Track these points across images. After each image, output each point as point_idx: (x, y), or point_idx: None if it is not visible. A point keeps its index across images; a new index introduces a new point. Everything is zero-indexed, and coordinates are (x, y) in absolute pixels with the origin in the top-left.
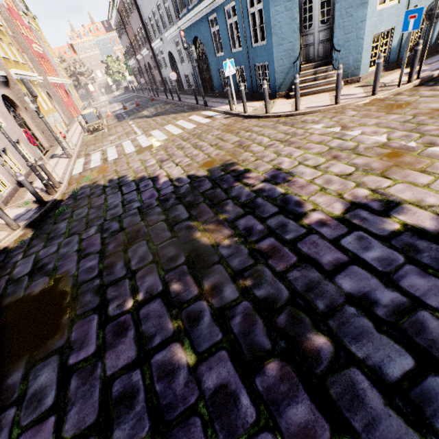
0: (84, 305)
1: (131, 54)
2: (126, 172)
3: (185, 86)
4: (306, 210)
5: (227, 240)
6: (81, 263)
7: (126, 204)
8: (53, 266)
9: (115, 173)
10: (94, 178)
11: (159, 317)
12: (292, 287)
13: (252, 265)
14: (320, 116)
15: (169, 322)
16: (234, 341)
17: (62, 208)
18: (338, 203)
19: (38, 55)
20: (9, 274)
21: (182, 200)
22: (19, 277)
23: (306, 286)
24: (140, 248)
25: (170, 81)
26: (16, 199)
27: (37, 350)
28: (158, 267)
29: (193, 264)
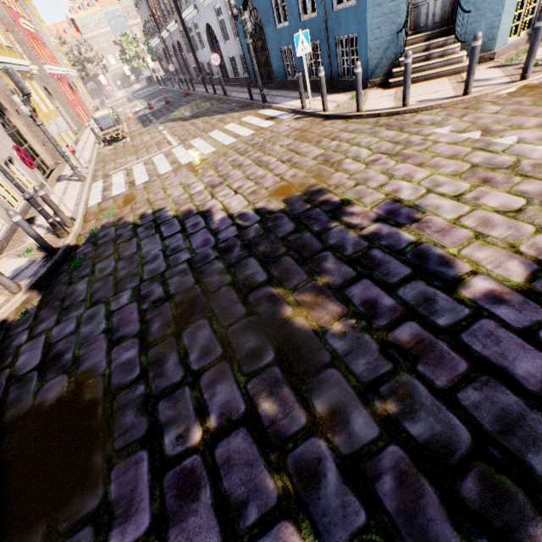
0: (125, 432)
1: (153, 30)
2: (163, 203)
3: (230, 73)
4: (461, 272)
5: (338, 323)
6: (114, 353)
7: (169, 254)
8: (73, 356)
9: (148, 204)
10: (119, 212)
11: (249, 465)
12: (473, 421)
13: (391, 372)
14: (443, 115)
15: (268, 476)
16: (391, 530)
17: (79, 259)
18: (514, 261)
19: (29, 34)
20: (11, 366)
21: (253, 250)
22: (25, 373)
23: (499, 421)
24: (201, 332)
25: (209, 67)
26: (14, 244)
27: (58, 514)
28: (233, 368)
29: (289, 365)
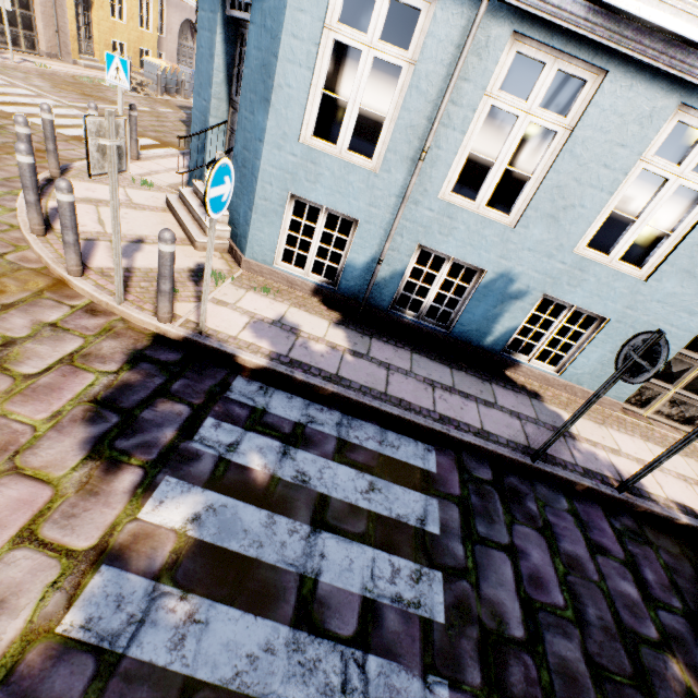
0: None
1: None
2: None
3: None
4: None
5: None
6: None
7: None
8: None
9: None
10: None
11: None
12: None
13: None
14: None
15: None
16: None
17: None
18: None
19: None
20: None
21: None
22: None
23: None
24: None
25: None
26: None
27: None
28: None
29: None
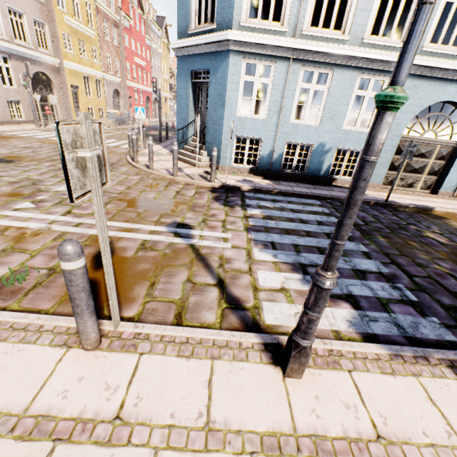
0: None
1: None
2: (3, 143)
3: None
4: None
5: None
6: None
7: None
8: None
9: (2, 141)
10: None
11: None
12: None
13: None
14: (127, 171)
15: None
16: None
17: None
18: None
19: (135, 65)
20: None
21: None
22: None
23: None
24: None
25: None
26: None
27: None
28: None
29: None
